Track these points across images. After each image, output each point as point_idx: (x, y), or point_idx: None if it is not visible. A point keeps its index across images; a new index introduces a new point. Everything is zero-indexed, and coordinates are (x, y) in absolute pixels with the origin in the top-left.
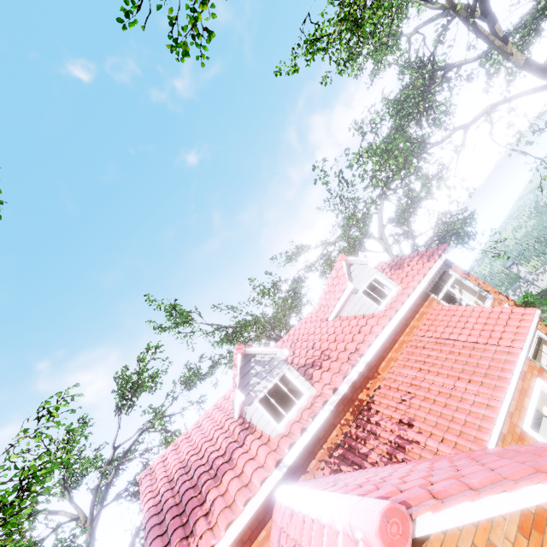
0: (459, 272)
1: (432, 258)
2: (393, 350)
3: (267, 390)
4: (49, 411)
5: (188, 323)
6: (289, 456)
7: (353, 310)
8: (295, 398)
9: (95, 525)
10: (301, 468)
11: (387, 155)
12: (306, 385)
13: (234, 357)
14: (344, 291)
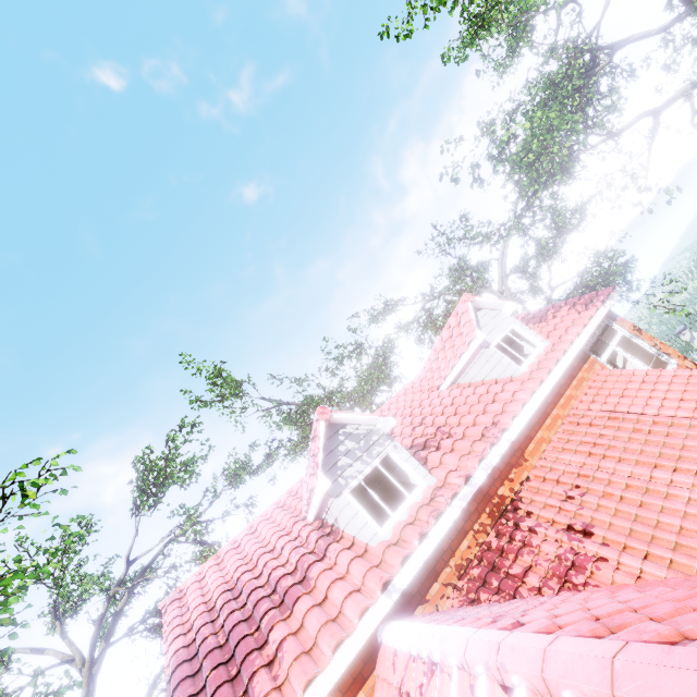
0: (627, 327)
1: (592, 305)
2: (544, 428)
3: (364, 476)
4: (21, 488)
5: (237, 396)
6: (402, 576)
7: (480, 373)
8: (383, 501)
9: (96, 670)
10: (417, 595)
11: (556, 130)
12: (421, 472)
13: (314, 426)
14: (471, 343)
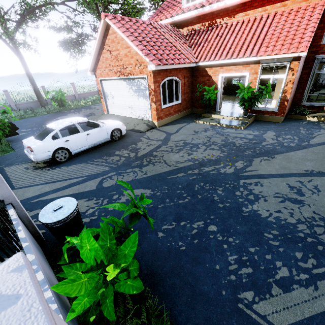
0: None
1: None
2: (254, 11)
3: None
4: None
5: None
6: (175, 17)
7: None
8: None
9: None
10: (182, 26)
11: None
12: None
13: None
14: None
